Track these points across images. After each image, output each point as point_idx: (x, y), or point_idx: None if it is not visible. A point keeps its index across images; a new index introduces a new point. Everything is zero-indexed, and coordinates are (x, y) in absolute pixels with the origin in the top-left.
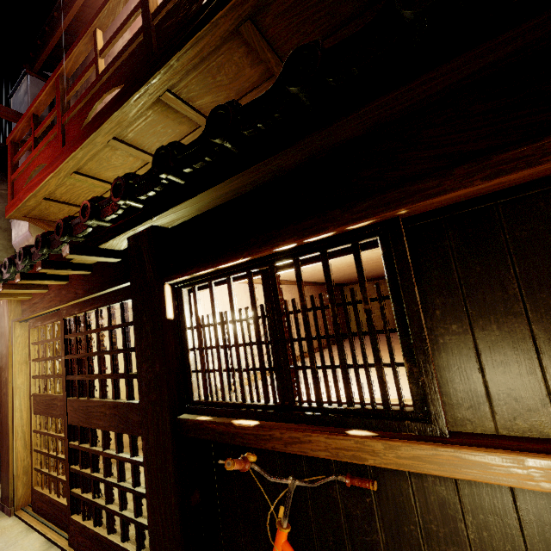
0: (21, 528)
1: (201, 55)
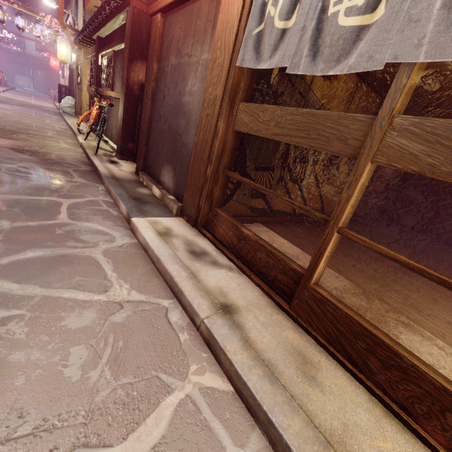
0: (82, 123)
1: None
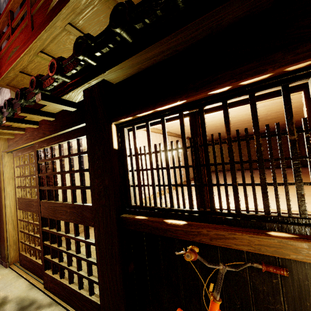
0: (13, 275)
1: None
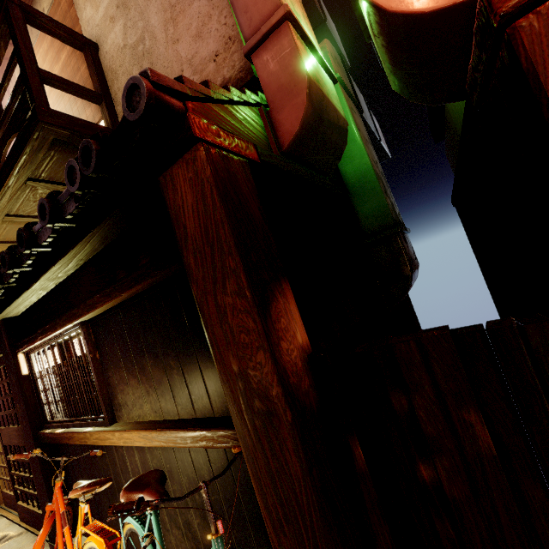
0: None
1: (12, 198)
